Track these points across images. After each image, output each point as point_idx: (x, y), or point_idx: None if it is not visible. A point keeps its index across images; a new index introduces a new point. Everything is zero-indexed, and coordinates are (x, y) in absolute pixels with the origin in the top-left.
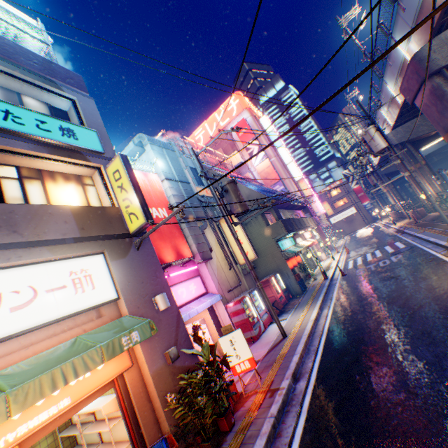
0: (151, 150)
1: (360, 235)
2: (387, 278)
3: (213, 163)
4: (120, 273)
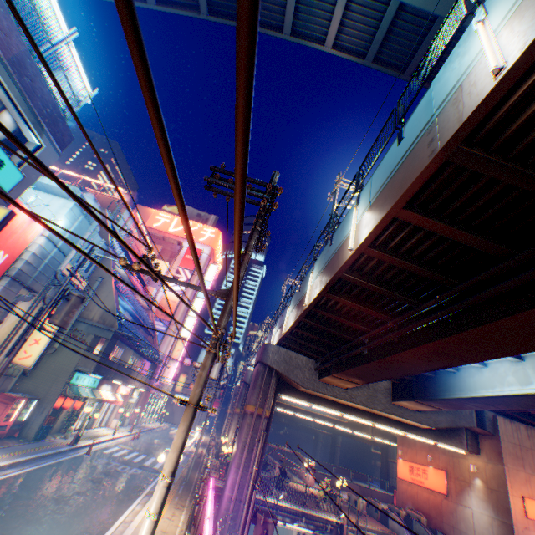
0: (71, 208)
1: (173, 432)
2: (98, 480)
3: (136, 251)
4: None
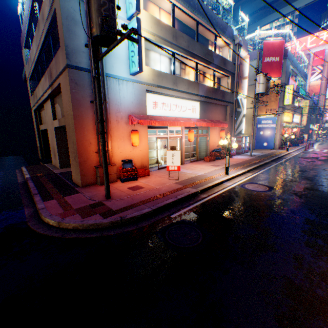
0: None
1: None
2: None
3: None
4: (300, 120)
